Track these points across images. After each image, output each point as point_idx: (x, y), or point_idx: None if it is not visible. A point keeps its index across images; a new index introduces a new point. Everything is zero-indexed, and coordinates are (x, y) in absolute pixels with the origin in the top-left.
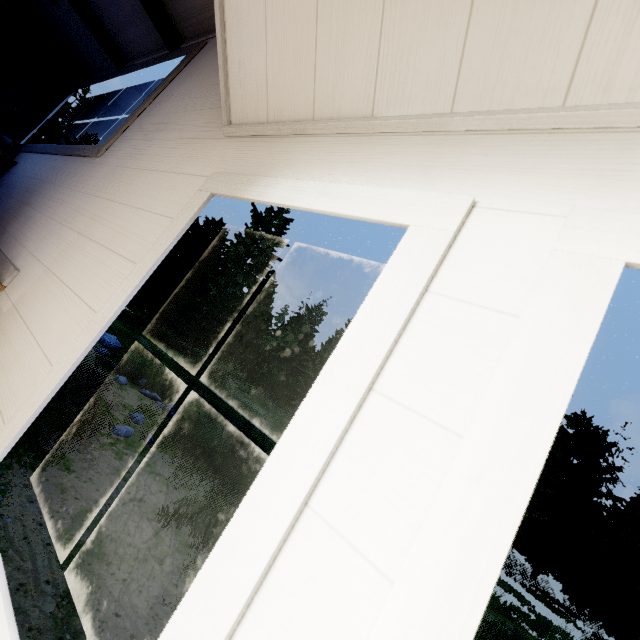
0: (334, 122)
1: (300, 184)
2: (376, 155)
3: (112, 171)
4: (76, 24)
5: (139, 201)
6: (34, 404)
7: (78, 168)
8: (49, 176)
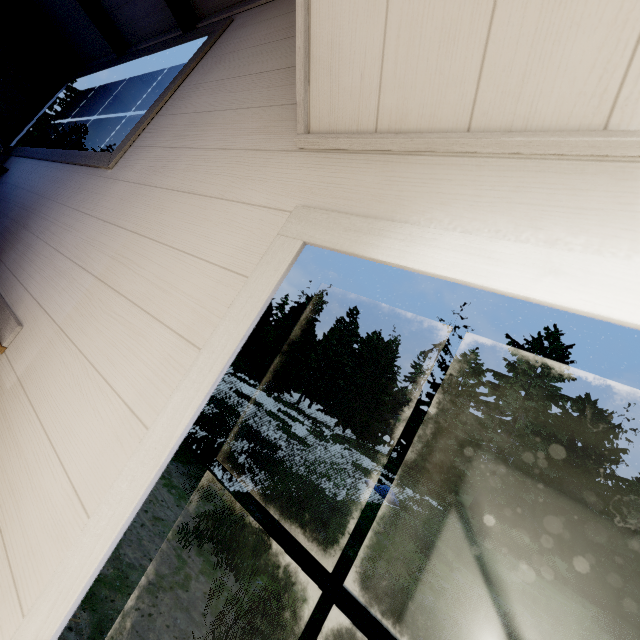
0: (523, 136)
1: (485, 244)
2: (634, 198)
3: (132, 190)
4: (67, 3)
5: (180, 239)
6: (66, 594)
7: (84, 182)
8: (48, 190)
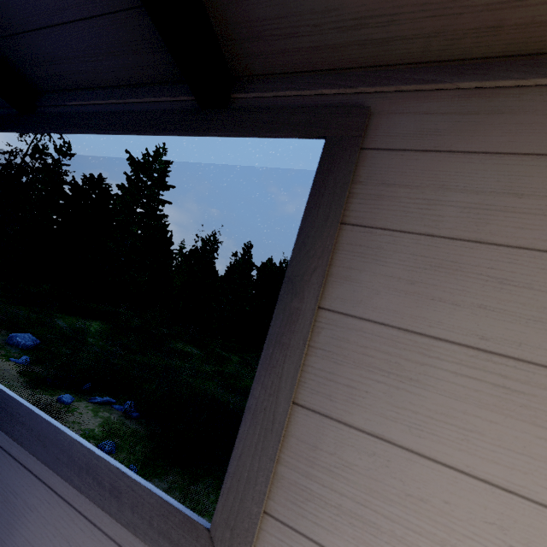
0: None
1: None
2: None
3: None
4: None
5: None
6: None
7: None
8: (0, 539)
